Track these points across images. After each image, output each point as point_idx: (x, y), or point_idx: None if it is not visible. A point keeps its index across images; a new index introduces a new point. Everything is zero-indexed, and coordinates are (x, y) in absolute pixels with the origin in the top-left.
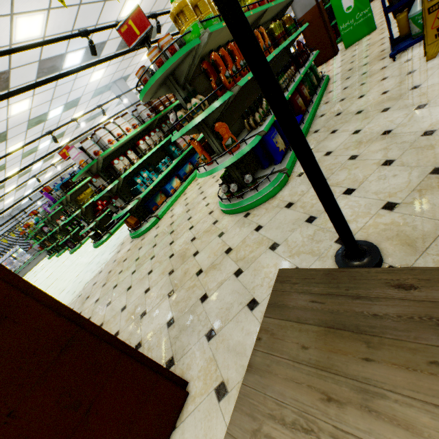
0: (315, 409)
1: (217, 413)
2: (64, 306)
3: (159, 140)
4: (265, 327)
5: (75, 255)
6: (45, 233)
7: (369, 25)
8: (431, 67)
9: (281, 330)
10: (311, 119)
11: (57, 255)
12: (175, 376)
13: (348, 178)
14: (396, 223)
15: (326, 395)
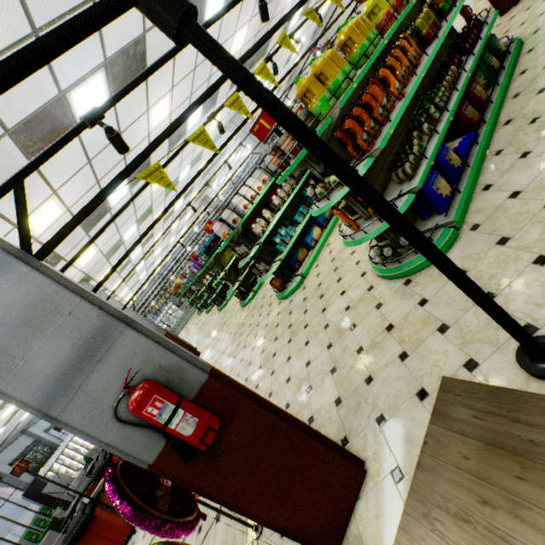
0: (473, 507)
1: (395, 493)
2: (265, 401)
3: (291, 189)
4: (431, 433)
5: (223, 313)
6: (193, 291)
7: None
8: None
9: (445, 439)
10: (489, 132)
11: (206, 312)
12: (352, 456)
13: (542, 239)
14: None
15: (482, 499)
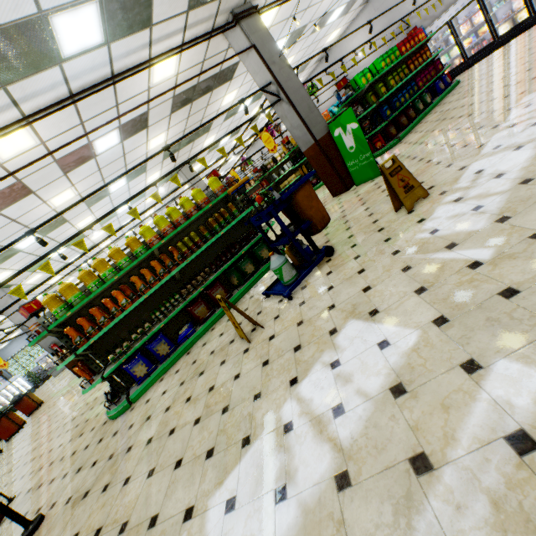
0: None
1: None
2: None
3: None
4: None
5: None
6: None
7: (373, 168)
8: (227, 353)
9: None
10: (205, 329)
11: None
12: None
13: (108, 449)
14: (54, 517)
15: None
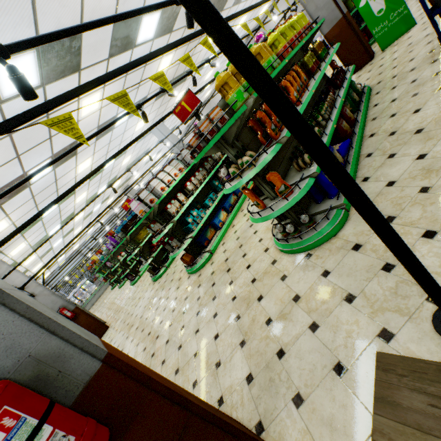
0: None
1: None
2: (174, 392)
3: (203, 178)
4: (379, 428)
5: (135, 287)
6: (108, 267)
7: (406, 21)
8: None
9: (400, 437)
10: (359, 141)
11: (119, 286)
12: None
13: (425, 217)
14: None
15: None
